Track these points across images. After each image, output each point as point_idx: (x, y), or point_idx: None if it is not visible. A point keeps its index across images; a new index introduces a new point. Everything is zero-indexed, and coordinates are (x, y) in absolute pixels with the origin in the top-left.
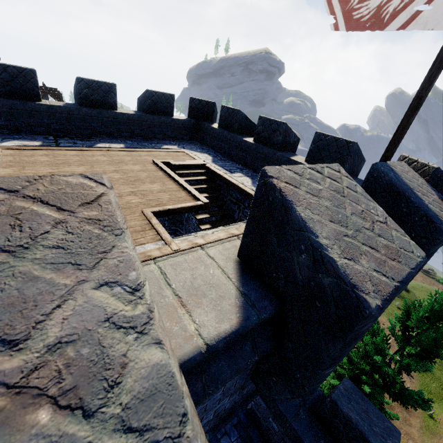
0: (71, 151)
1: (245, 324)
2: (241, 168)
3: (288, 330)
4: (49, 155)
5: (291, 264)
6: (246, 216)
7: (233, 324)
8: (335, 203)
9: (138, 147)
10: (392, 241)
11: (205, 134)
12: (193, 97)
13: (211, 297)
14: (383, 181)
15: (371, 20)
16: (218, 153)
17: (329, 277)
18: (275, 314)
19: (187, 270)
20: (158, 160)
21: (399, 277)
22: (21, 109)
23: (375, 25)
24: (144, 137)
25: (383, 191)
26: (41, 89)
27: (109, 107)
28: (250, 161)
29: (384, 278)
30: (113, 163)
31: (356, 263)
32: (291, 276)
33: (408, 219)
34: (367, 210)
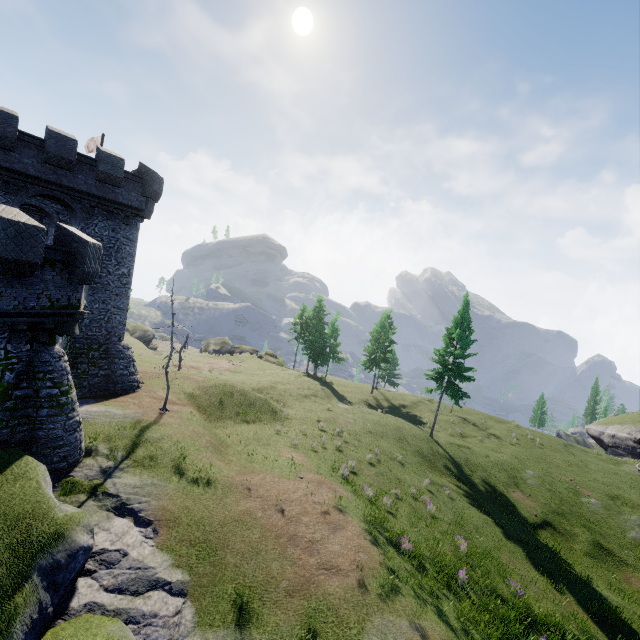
0: None
1: None
2: None
3: None
4: None
5: None
6: None
7: None
8: None
9: None
10: None
11: None
12: None
13: None
14: None
15: None
16: None
17: None
18: None
19: None
20: None
21: None
22: None
23: None
24: None
25: None
26: None
27: None
28: None
29: None
30: None
31: None
32: None
33: None
34: None
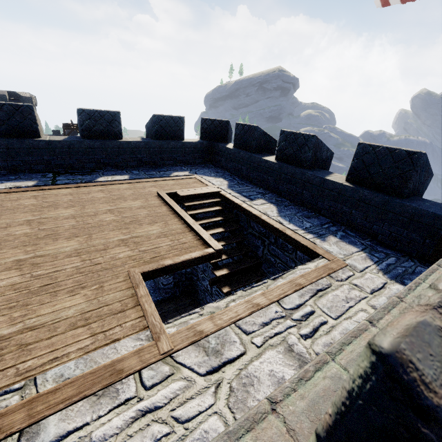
0: (66, 190)
1: None
2: (263, 192)
3: None
4: (38, 196)
5: None
6: (272, 254)
7: None
8: None
9: (143, 177)
10: None
11: (219, 156)
12: (205, 118)
13: None
14: None
15: None
16: (235, 175)
17: None
18: None
19: None
20: (164, 191)
21: None
22: (19, 148)
23: None
24: (153, 165)
25: None
26: (69, 126)
27: (113, 137)
28: (273, 184)
29: None
30: (110, 199)
31: None
32: None
33: None
34: None
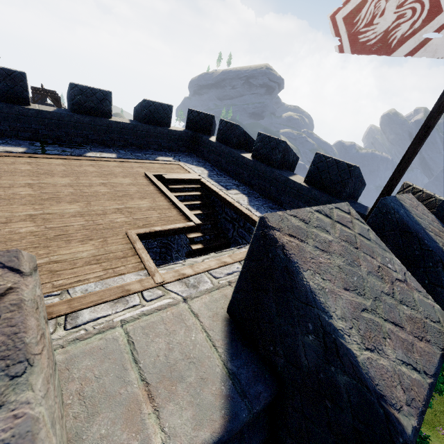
0: (57, 160)
1: (231, 428)
2: (238, 184)
3: (287, 422)
4: (32, 163)
5: (294, 342)
6: (240, 236)
7: (215, 430)
8: (348, 260)
9: (130, 158)
10: (415, 308)
11: (202, 147)
12: (192, 109)
13: (189, 382)
14: (392, 218)
15: (377, 44)
16: (214, 167)
17: (346, 376)
18: (271, 401)
19: (162, 335)
20: (151, 173)
21: (431, 369)
22: (7, 113)
23: (382, 50)
24: (138, 147)
25: (393, 229)
26: (39, 91)
27: (103, 115)
28: (248, 178)
29: (415, 374)
30: (101, 174)
31: (381, 355)
32: (293, 357)
33: (420, 263)
34: (384, 264)
